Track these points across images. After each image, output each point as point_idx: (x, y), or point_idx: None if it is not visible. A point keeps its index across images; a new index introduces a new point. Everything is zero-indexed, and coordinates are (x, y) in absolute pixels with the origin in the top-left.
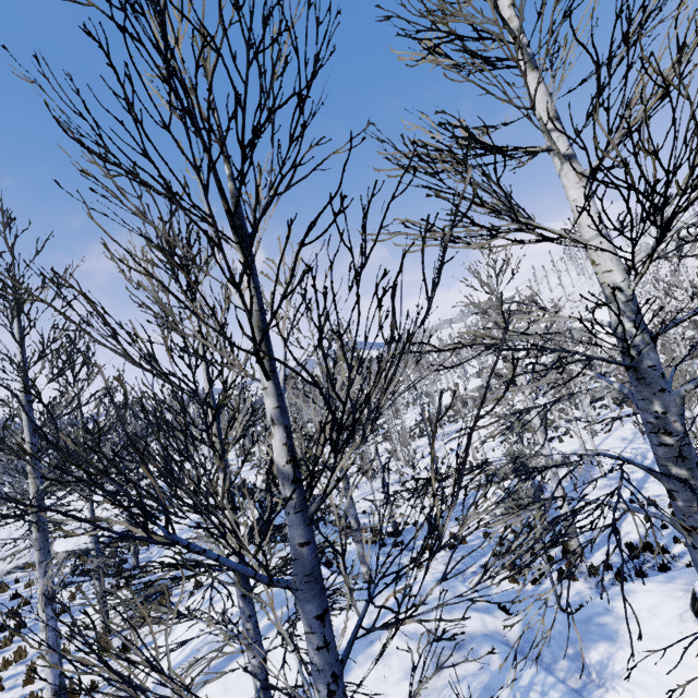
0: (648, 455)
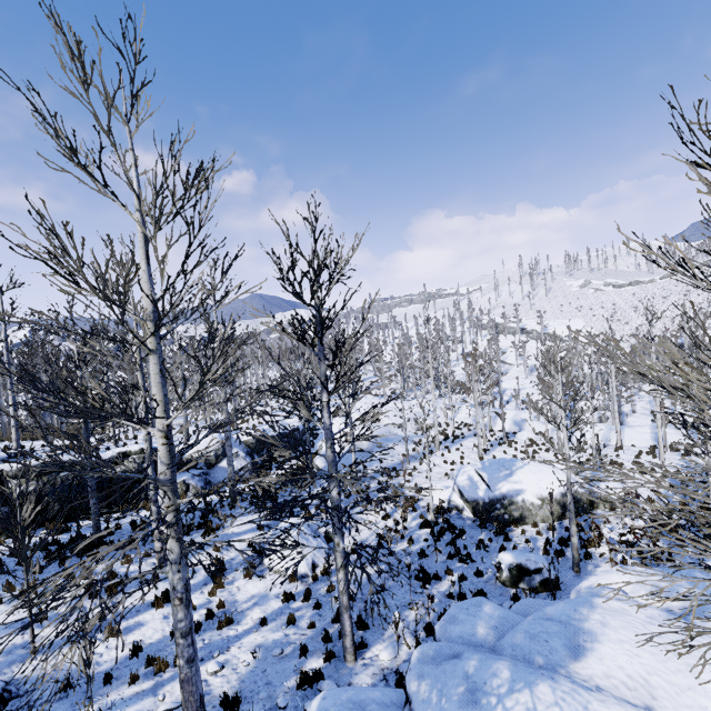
0: (648, 406)
